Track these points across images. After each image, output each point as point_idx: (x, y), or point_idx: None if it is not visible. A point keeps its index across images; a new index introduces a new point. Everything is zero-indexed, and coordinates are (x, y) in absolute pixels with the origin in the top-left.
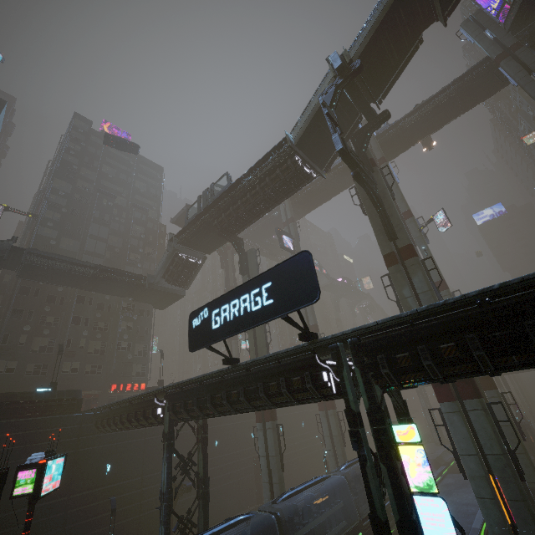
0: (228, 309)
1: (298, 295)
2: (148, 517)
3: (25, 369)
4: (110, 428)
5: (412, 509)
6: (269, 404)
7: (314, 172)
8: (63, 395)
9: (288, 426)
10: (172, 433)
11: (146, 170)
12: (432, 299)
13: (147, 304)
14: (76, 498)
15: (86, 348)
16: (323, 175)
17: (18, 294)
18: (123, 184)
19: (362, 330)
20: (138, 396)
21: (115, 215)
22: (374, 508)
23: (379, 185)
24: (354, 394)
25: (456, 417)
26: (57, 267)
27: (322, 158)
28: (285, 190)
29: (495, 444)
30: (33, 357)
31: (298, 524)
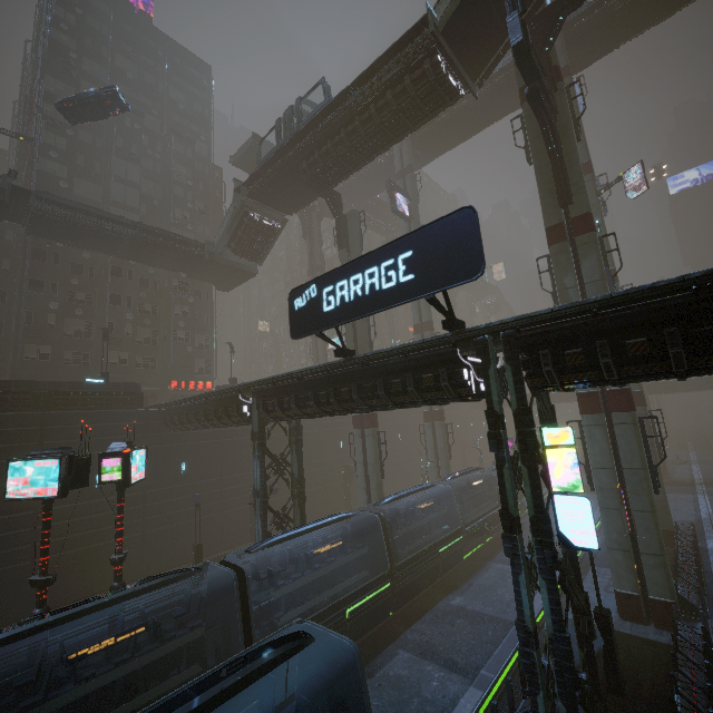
0: (347, 287)
1: (451, 269)
2: (231, 514)
3: (62, 357)
4: (183, 426)
5: (547, 508)
6: (389, 403)
7: (462, 86)
8: (119, 388)
9: (383, 437)
10: (263, 432)
11: (184, 70)
12: (602, 292)
13: (205, 284)
14: (153, 493)
15: (134, 335)
16: (475, 93)
17: (32, 259)
18: (151, 92)
19: (525, 320)
20: (217, 392)
21: (146, 146)
22: (507, 505)
23: (560, 114)
24: (500, 395)
25: (597, 430)
26: (81, 221)
27: (478, 60)
28: (414, 115)
29: (636, 458)
30: (68, 343)
31: (399, 525)
